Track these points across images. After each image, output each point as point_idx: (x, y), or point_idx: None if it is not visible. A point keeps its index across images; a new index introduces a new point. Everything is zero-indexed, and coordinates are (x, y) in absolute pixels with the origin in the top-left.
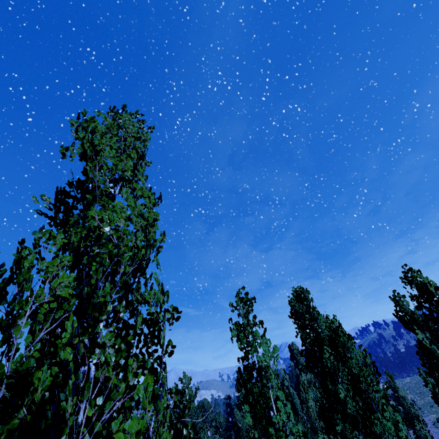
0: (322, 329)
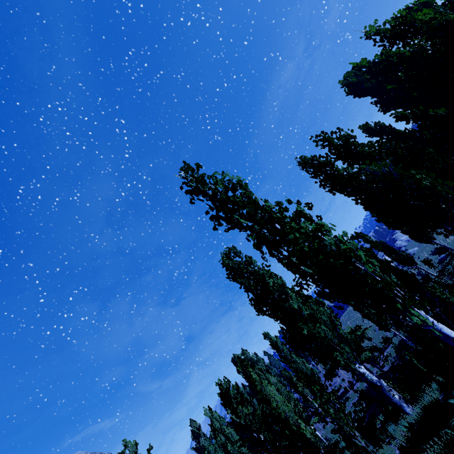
0: (259, 269)
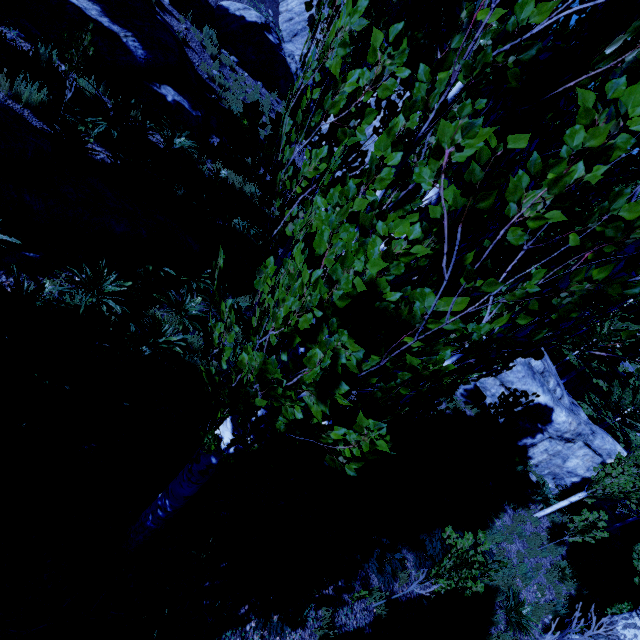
0: None
